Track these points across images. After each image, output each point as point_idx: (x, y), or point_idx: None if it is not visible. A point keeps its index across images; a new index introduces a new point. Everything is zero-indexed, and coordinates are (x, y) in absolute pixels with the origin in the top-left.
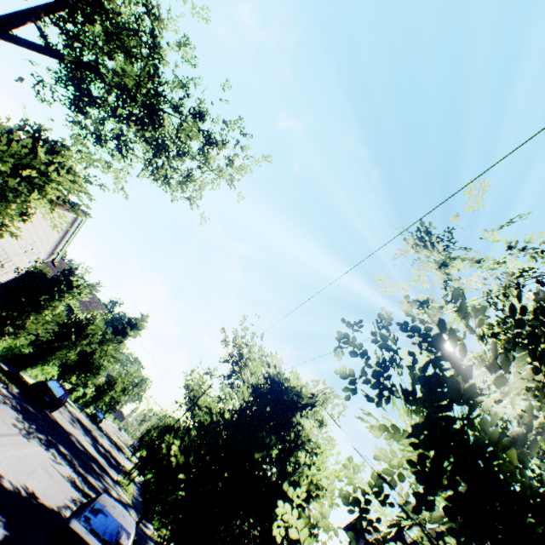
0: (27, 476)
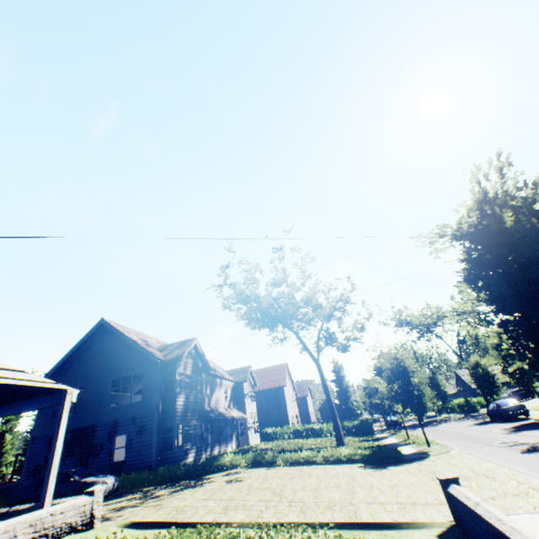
0: (464, 424)
